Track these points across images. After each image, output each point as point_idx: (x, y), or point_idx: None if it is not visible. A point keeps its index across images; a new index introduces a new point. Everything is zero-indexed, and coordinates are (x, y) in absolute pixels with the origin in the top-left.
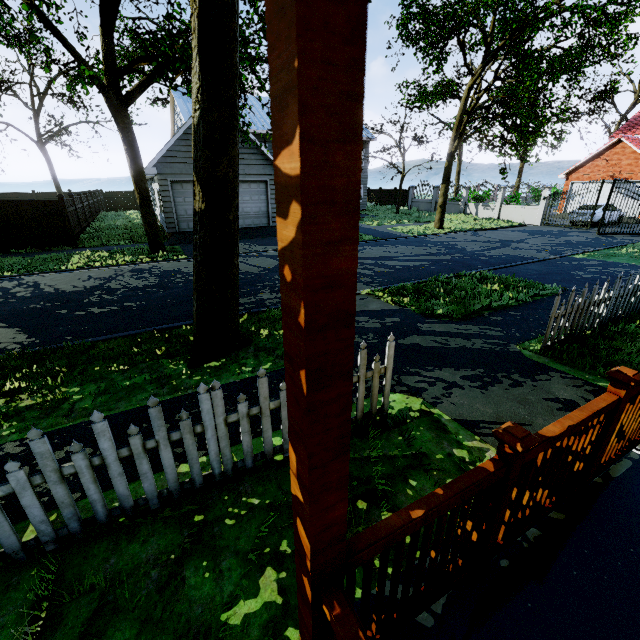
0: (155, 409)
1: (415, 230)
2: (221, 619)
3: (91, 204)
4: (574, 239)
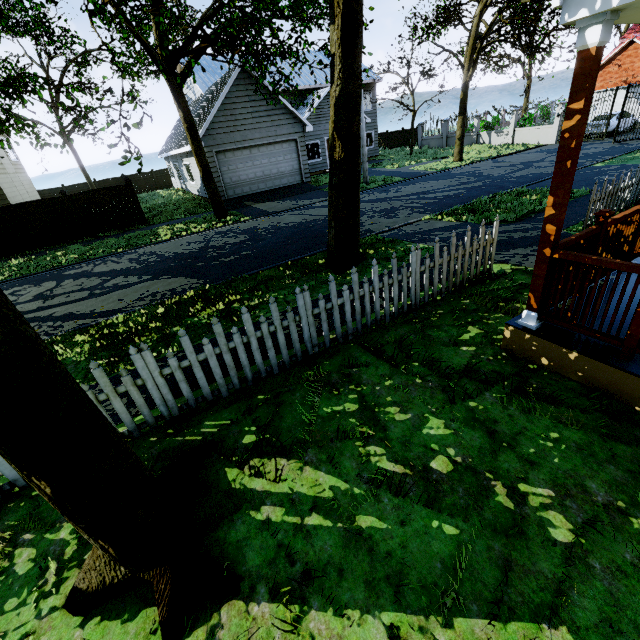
0: (395, 260)
1: (437, 166)
2: (459, 339)
3: None
4: (591, 151)
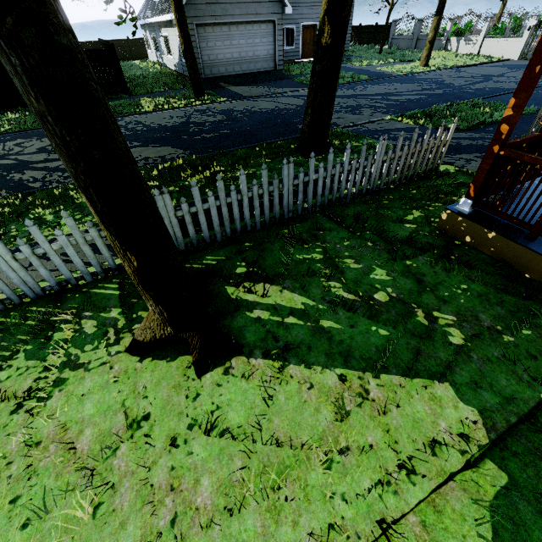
0: (365, 147)
1: (403, 69)
2: (404, 219)
3: None
4: None
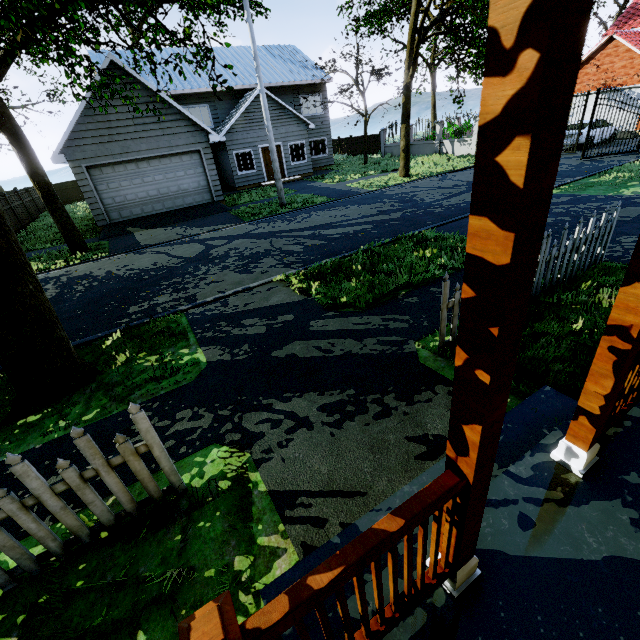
0: None
1: (377, 183)
2: None
3: (29, 202)
4: None
